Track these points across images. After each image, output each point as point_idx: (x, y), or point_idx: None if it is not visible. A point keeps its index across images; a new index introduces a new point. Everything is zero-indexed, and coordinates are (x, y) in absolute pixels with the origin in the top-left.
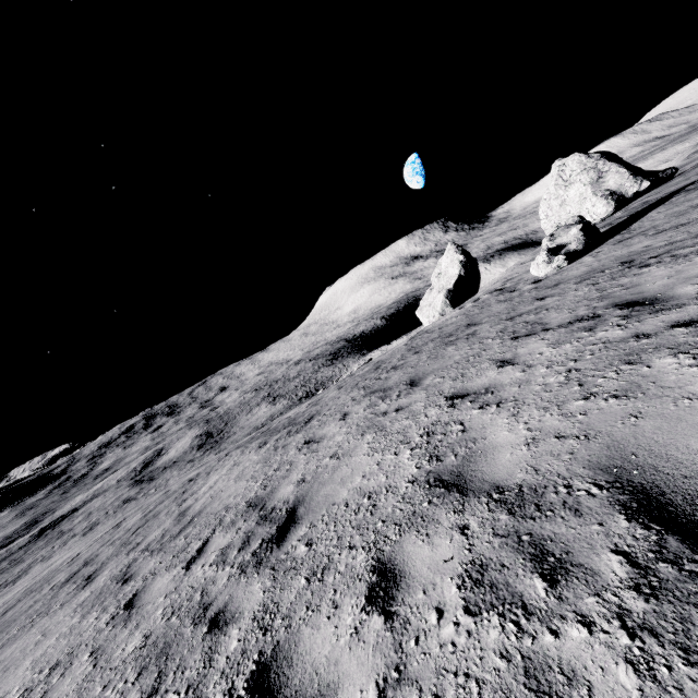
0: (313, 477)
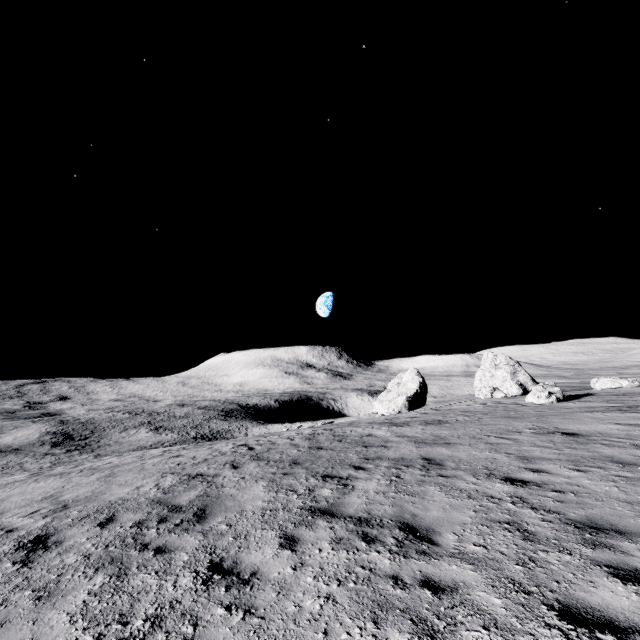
0: (540, 428)
